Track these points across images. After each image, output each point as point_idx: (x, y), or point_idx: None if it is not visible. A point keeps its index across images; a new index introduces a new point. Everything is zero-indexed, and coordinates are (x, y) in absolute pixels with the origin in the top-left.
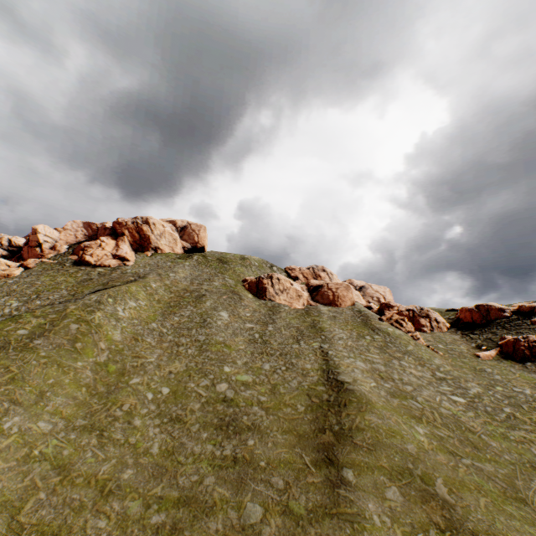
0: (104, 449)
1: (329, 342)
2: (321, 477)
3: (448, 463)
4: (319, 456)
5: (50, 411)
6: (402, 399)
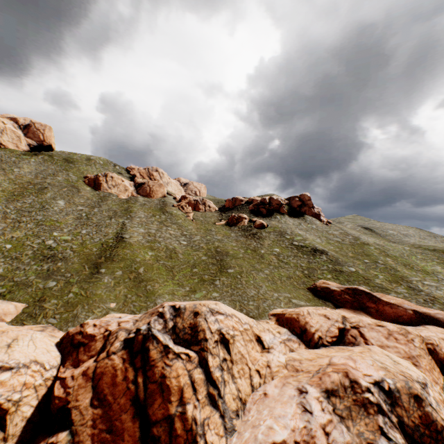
0: None
1: (131, 218)
2: (89, 271)
3: (152, 263)
4: (93, 265)
5: None
6: (152, 243)
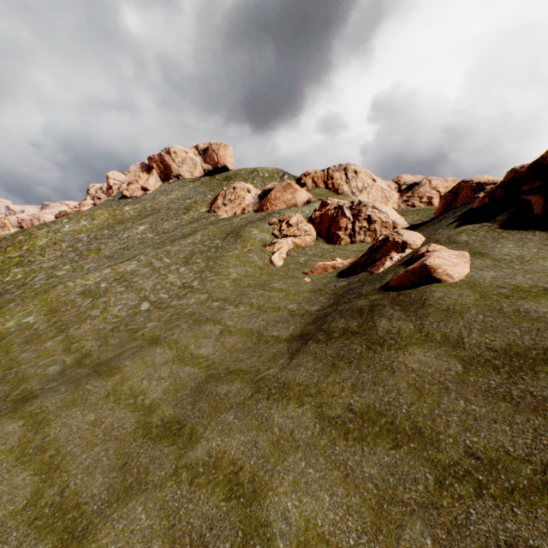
0: None
1: (161, 248)
2: None
3: None
4: None
5: None
6: (83, 297)
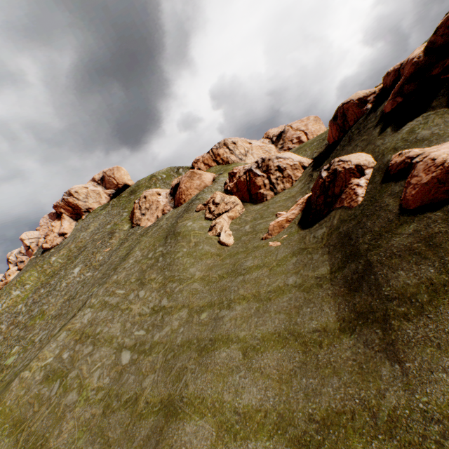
0: None
1: (107, 281)
2: None
3: None
4: None
5: None
6: (48, 383)
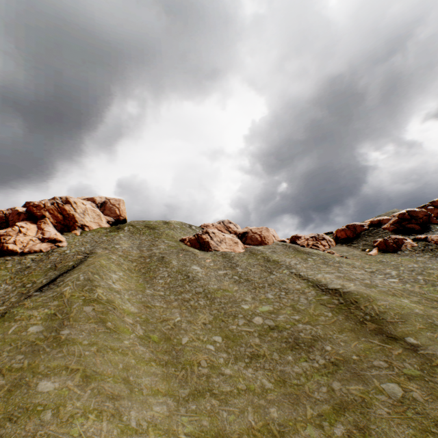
0: (230, 404)
1: (292, 267)
2: (400, 348)
3: None
4: (381, 336)
5: (149, 394)
6: (374, 288)
